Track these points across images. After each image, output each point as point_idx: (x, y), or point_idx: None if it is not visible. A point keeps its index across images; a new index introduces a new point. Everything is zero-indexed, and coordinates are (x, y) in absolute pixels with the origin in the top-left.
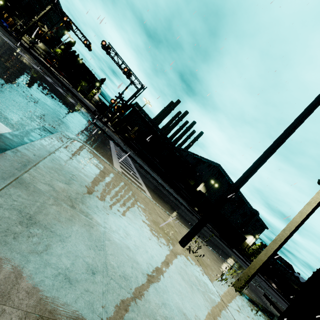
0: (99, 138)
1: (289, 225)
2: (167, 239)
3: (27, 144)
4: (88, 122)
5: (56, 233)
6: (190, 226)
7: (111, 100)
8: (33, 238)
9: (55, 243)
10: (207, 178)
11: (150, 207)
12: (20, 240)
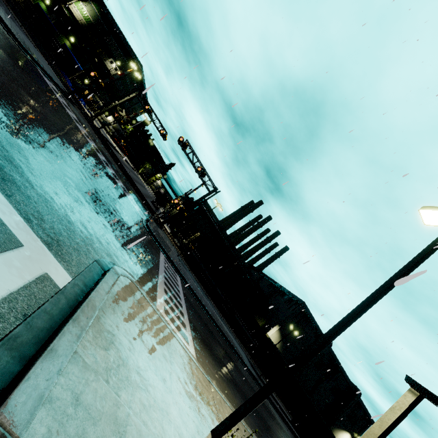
0: (148, 254)
1: (364, 436)
2: (195, 425)
3: (84, 304)
4: (141, 228)
5: (92, 415)
6: (242, 401)
7: (175, 200)
8: (77, 420)
9: (90, 426)
10: (284, 319)
11: (186, 370)
12: (70, 423)
